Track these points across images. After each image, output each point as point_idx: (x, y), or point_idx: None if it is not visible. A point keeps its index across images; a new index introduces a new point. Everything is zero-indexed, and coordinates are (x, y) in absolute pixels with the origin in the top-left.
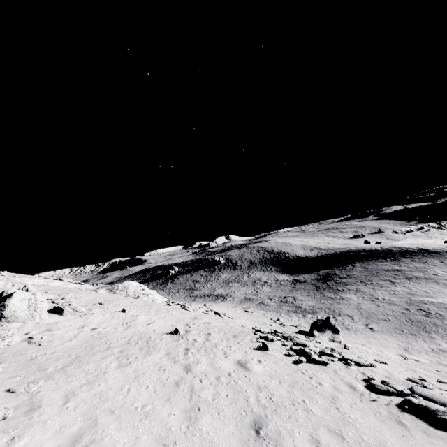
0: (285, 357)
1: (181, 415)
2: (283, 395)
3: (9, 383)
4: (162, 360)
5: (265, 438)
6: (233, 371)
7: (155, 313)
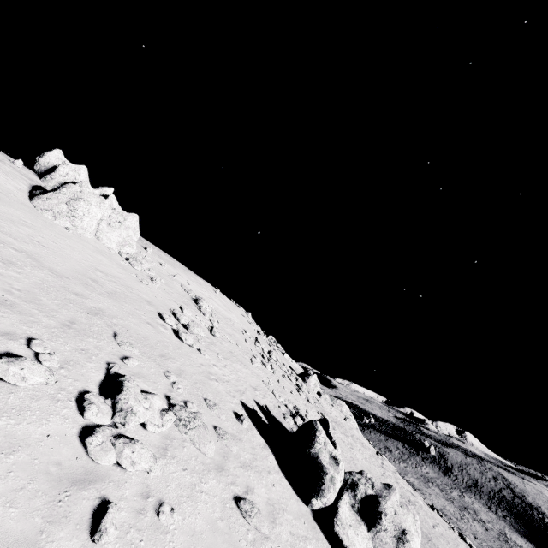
0: (443, 521)
1: (380, 472)
2: (429, 513)
3: (323, 412)
4: (370, 454)
5: (411, 504)
6: (406, 489)
7: (362, 436)
